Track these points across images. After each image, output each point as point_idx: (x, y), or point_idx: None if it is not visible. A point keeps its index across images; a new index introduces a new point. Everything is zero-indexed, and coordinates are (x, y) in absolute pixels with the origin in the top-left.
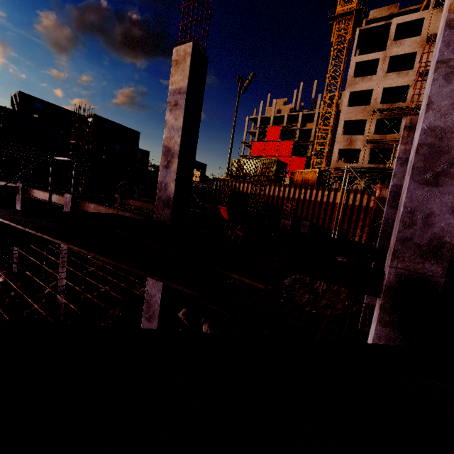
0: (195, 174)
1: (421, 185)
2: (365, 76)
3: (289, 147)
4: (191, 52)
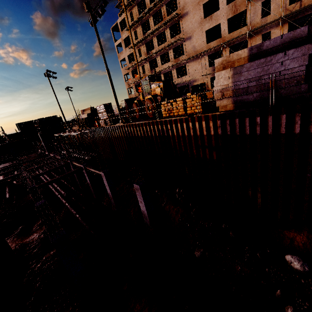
0: None
1: None
2: (121, 52)
3: None
4: None
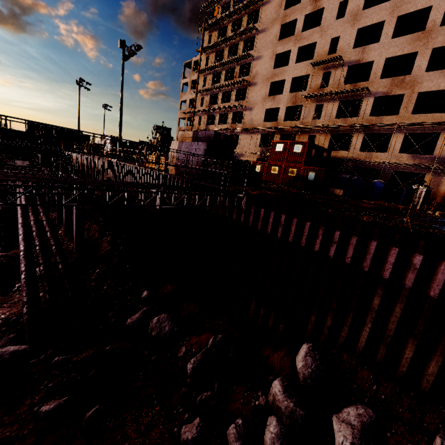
0: None
1: None
2: (185, 92)
3: None
4: None
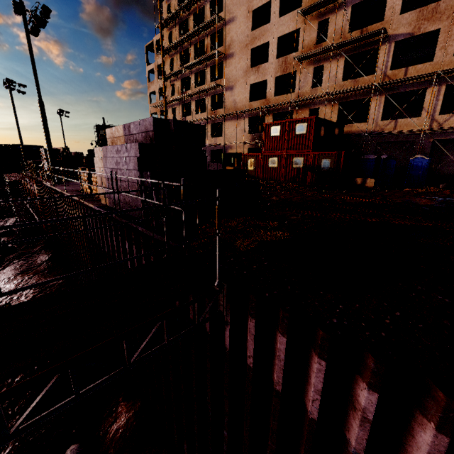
0: None
1: None
2: (152, 81)
3: None
4: None
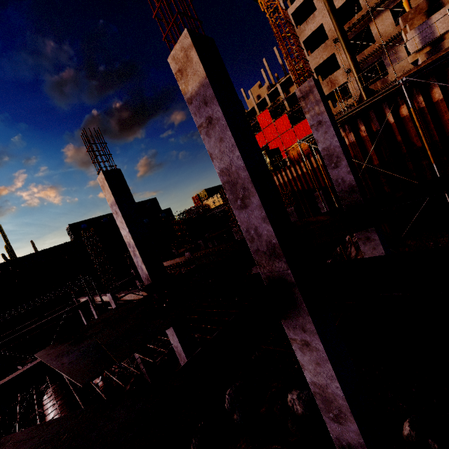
0: (215, 200)
1: (240, 210)
2: (307, 19)
3: (285, 120)
4: (104, 177)
